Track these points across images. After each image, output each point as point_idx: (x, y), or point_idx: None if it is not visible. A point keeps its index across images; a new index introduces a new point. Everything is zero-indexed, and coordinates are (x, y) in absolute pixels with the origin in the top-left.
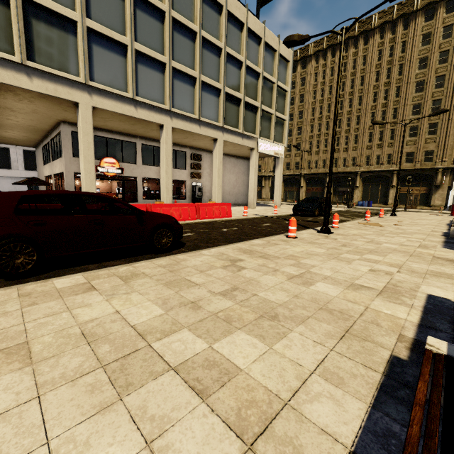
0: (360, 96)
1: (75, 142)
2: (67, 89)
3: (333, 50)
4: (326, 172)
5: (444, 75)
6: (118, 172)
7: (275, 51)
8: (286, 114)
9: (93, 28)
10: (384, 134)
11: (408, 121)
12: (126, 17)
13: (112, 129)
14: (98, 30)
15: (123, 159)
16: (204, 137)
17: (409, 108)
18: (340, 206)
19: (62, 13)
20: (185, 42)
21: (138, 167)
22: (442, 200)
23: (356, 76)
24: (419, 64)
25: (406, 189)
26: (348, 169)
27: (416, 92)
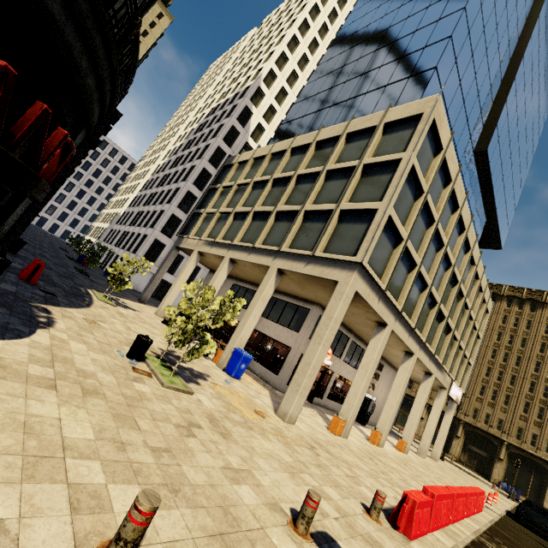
0: (519, 356)
1: (316, 325)
2: (388, 313)
3: (493, 297)
4: (461, 419)
5: None
6: (327, 364)
7: (484, 302)
8: (472, 359)
9: (421, 271)
10: (546, 413)
11: None
12: (435, 265)
13: (347, 323)
14: (422, 273)
15: (334, 350)
16: (421, 367)
17: None
18: (480, 479)
19: (414, 258)
20: (448, 286)
21: (339, 362)
22: None
23: (517, 335)
24: None
25: None
26: (491, 430)
27: None
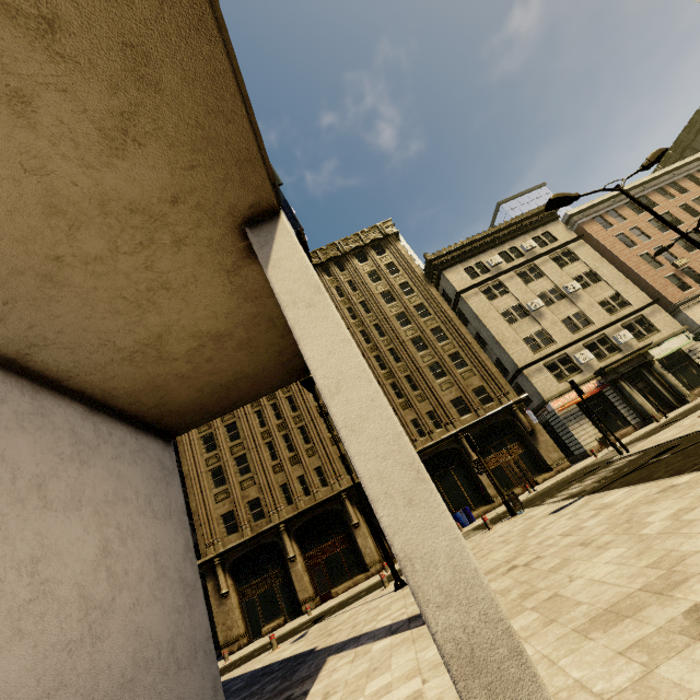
0: None
1: None
2: None
3: None
4: (339, 491)
5: (421, 304)
6: None
7: None
8: None
9: None
10: (401, 385)
11: (420, 360)
12: None
13: None
14: None
15: None
16: None
17: (409, 344)
18: None
19: None
20: None
21: None
22: (555, 450)
23: None
24: (384, 299)
25: (494, 457)
26: None
27: (403, 326)
